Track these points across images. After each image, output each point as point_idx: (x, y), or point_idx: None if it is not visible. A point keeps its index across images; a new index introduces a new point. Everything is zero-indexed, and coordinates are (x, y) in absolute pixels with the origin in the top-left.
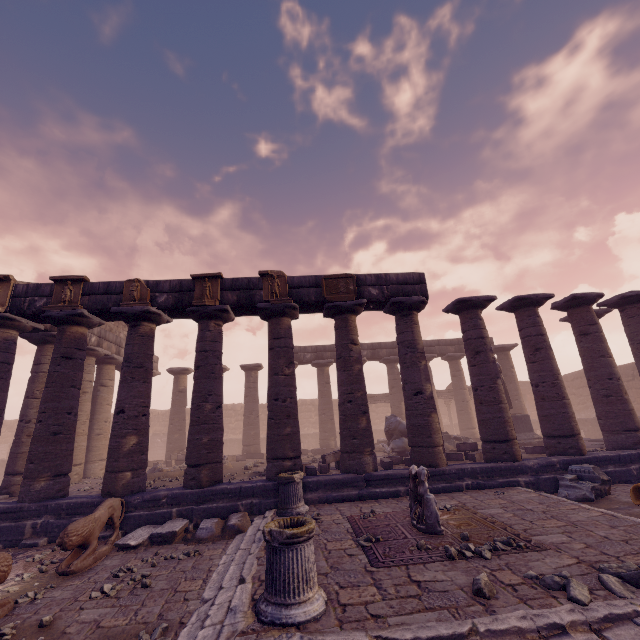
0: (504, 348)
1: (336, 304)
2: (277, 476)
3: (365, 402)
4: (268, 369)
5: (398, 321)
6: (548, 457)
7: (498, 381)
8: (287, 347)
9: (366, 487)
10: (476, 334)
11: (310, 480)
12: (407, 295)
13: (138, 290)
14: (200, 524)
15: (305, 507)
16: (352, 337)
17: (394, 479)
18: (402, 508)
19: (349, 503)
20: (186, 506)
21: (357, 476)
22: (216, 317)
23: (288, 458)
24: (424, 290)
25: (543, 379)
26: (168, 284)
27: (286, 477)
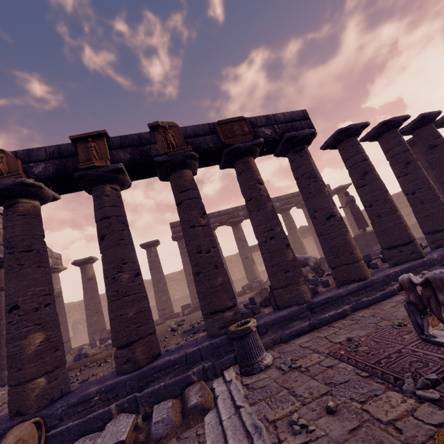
0: (343, 188)
1: (236, 146)
2: (228, 331)
3: (285, 236)
4: (181, 224)
5: (293, 157)
6: (443, 248)
7: (389, 193)
8: (196, 198)
9: (312, 315)
10: (360, 157)
11: (257, 324)
12: (297, 131)
13: (4, 162)
14: (152, 417)
15: (269, 356)
16: (257, 177)
17: (334, 300)
18: (372, 326)
19: (306, 336)
20: (126, 396)
21: (300, 307)
22: (111, 180)
23: (227, 308)
24: (310, 124)
25: (419, 186)
26: (43, 151)
27: (242, 329)
